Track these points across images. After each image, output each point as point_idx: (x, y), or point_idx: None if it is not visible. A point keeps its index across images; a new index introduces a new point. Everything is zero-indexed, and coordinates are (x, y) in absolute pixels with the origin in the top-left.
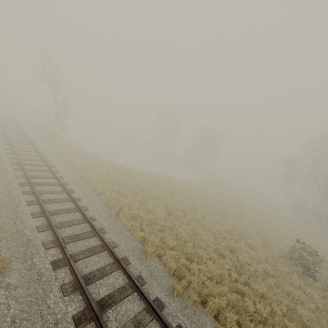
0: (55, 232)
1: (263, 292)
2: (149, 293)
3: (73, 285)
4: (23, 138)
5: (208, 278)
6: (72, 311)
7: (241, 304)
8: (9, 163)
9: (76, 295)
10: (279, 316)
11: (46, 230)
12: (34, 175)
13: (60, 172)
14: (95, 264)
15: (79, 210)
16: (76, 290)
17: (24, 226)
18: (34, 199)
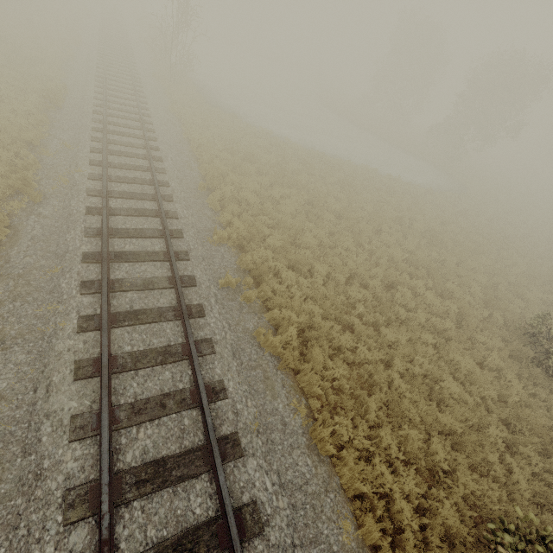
0: (102, 182)
1: (398, 344)
2: (187, 269)
3: (97, 231)
4: (127, 75)
5: (310, 297)
6: (85, 249)
7: (325, 330)
8: (92, 104)
9: (97, 240)
10: (398, 373)
11: (97, 180)
12: (115, 122)
13: (155, 124)
14: (136, 225)
15: (151, 171)
16: (98, 236)
17: (75, 170)
18: (101, 147)
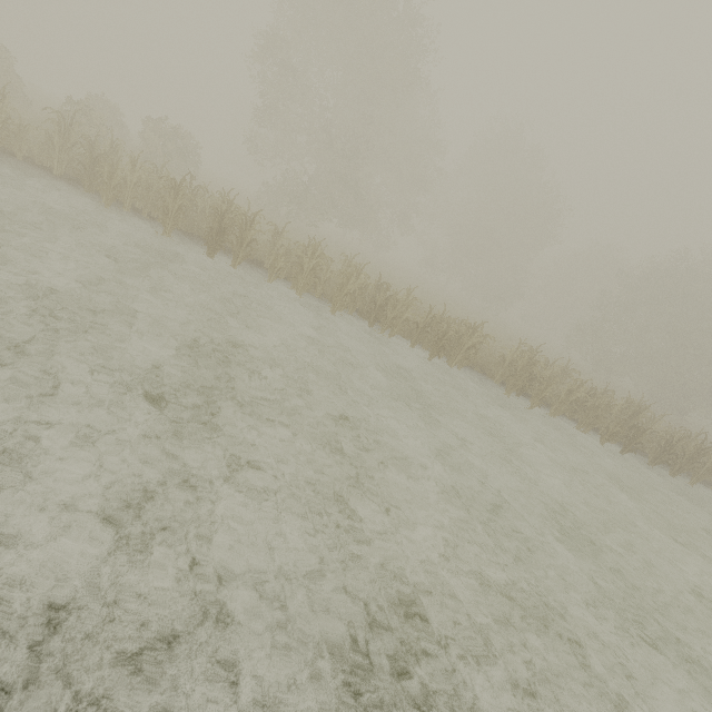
0: None
1: None
2: None
3: None
4: None
5: None
6: None
7: None
8: None
9: None
10: None
11: None
12: None
13: None
14: None
15: None
16: None
17: None
18: None
